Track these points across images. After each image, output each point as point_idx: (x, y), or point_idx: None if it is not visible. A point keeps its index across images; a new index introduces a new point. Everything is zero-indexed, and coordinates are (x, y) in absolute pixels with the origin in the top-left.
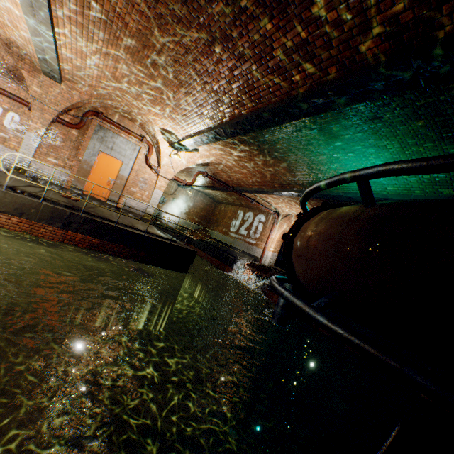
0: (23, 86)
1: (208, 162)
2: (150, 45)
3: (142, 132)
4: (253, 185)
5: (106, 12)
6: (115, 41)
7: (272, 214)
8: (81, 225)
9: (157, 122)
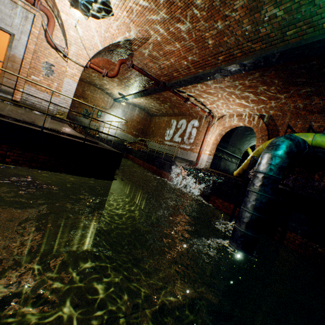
0: None
1: (130, 39)
2: None
3: None
4: (188, 70)
5: None
6: None
7: (205, 118)
8: None
9: None
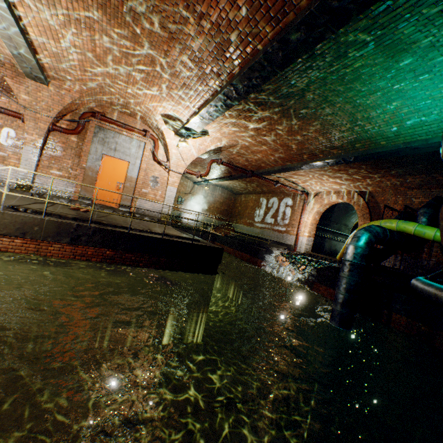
0: (12, 98)
1: (221, 146)
2: None
3: (145, 126)
4: (276, 163)
5: None
6: None
7: (299, 195)
8: (91, 236)
9: (157, 107)
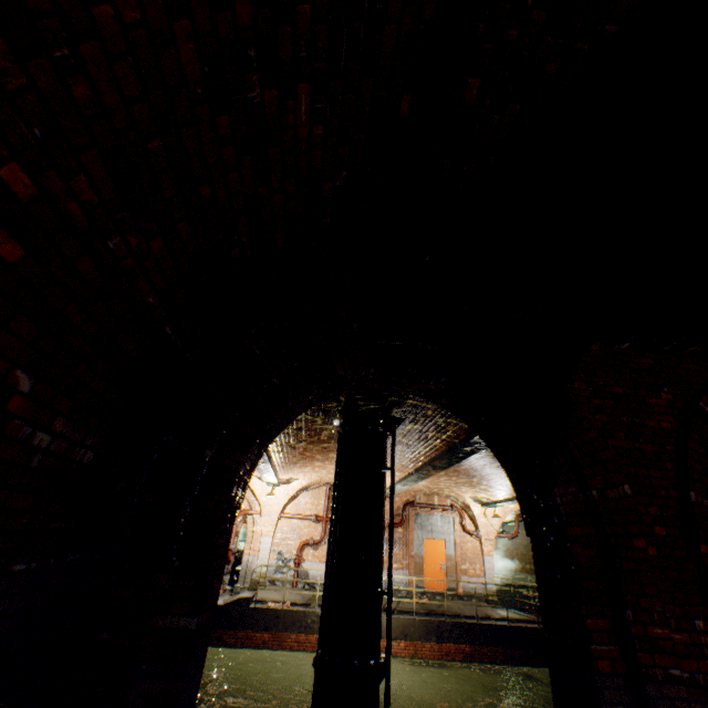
0: None
1: None
2: (473, 472)
3: (448, 500)
4: None
5: (448, 472)
6: (447, 476)
7: None
8: (450, 631)
9: (467, 493)
